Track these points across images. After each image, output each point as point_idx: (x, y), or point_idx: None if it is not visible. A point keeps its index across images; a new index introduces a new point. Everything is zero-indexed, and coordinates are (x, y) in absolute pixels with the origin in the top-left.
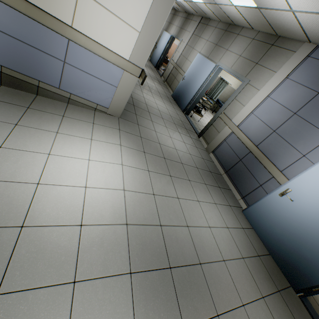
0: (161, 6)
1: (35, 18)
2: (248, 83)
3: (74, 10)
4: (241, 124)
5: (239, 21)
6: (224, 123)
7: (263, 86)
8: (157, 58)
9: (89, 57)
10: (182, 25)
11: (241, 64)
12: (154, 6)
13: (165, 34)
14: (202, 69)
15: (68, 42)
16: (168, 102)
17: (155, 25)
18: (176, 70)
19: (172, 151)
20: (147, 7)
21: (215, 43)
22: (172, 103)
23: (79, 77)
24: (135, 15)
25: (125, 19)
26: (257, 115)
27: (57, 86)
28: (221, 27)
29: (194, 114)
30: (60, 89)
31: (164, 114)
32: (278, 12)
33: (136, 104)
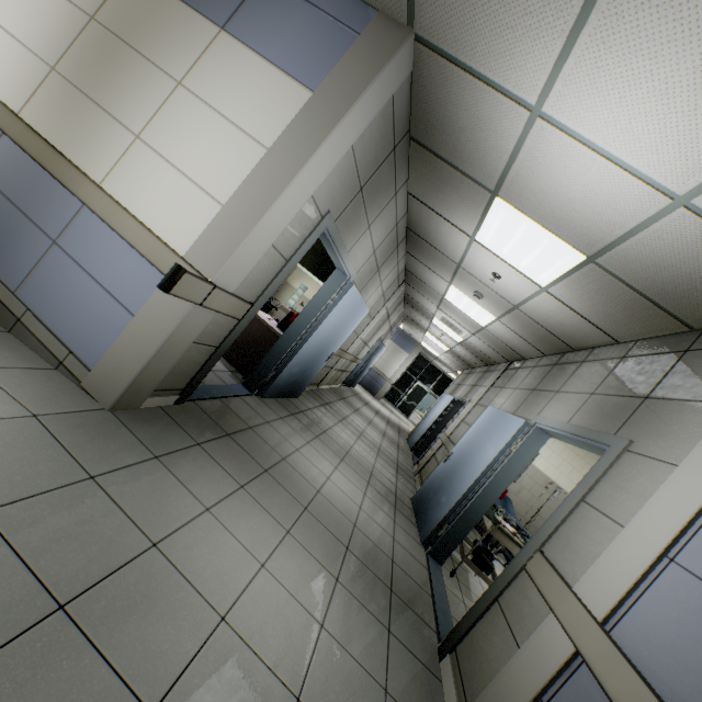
0: (279, 164)
1: (45, 165)
2: (627, 449)
3: (117, 163)
4: (625, 617)
5: (577, 332)
6: (543, 601)
7: (693, 449)
8: (420, 433)
9: (107, 240)
10: (476, 380)
11: (598, 408)
12: (265, 164)
13: (444, 397)
14: (493, 433)
15: (81, 209)
16: (382, 501)
17: (261, 195)
18: (444, 448)
19: (178, 611)
20: (253, 168)
21: (530, 387)
22: (400, 511)
23: (66, 277)
24: (224, 177)
25: (202, 182)
26: (701, 570)
27: (15, 289)
28: (544, 362)
29: (477, 580)
30: (15, 294)
31: (331, 507)
32: (645, 236)
33: (244, 439)
